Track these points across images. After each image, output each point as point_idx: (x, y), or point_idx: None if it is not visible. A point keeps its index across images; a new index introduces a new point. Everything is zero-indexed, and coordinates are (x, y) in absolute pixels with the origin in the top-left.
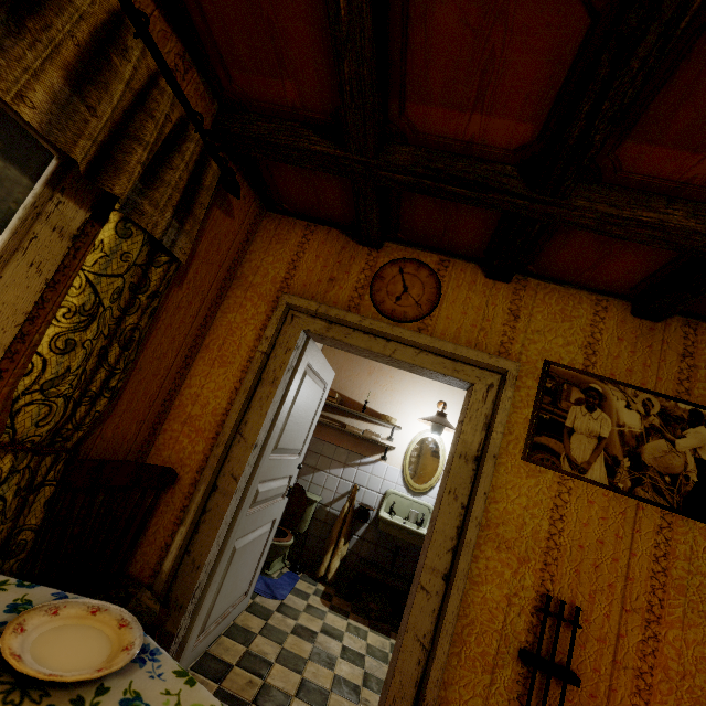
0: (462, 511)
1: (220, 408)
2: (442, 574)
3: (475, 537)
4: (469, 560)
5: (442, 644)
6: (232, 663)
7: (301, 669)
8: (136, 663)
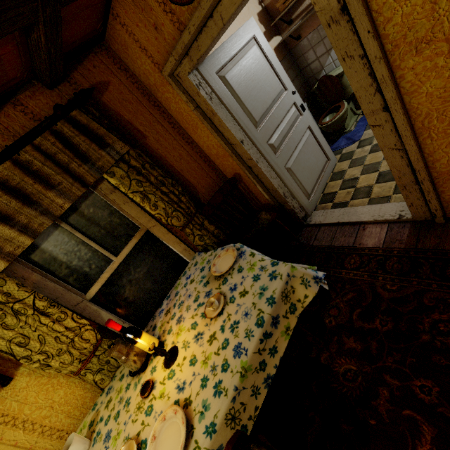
0: (364, 61)
1: (217, 143)
2: (381, 109)
3: (385, 70)
4: (391, 89)
5: (407, 143)
6: (336, 191)
7: (377, 168)
8: (240, 258)
